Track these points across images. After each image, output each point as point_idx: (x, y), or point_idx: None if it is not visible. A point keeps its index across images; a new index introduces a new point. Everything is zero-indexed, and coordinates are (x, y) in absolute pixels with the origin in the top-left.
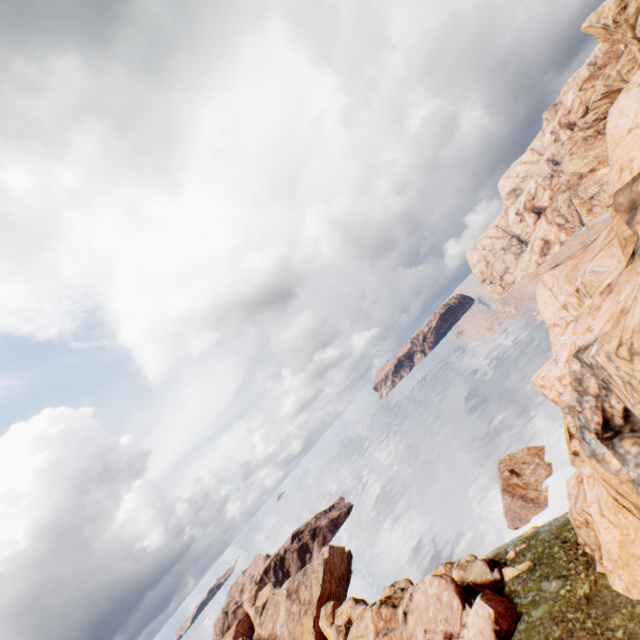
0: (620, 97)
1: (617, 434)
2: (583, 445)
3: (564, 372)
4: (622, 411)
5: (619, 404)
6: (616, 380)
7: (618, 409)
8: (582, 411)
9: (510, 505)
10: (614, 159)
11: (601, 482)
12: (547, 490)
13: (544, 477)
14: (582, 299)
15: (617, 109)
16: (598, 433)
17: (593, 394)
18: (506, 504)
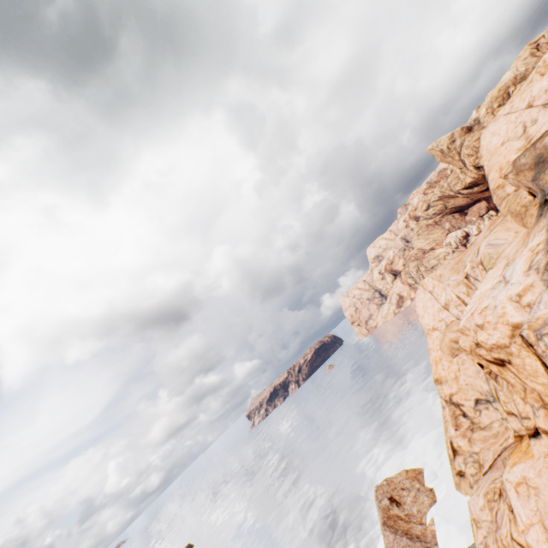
0: (489, 126)
1: None
2: None
3: (530, 281)
4: None
5: None
6: None
7: None
8: None
9: (393, 545)
10: (492, 164)
11: None
12: (434, 523)
13: (428, 506)
14: (472, 285)
15: (488, 132)
16: None
17: None
18: (388, 544)
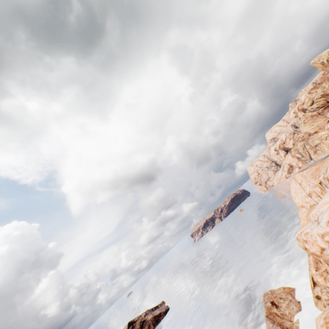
0: None
1: None
2: None
3: (327, 230)
4: None
5: None
6: None
7: None
8: None
9: None
10: None
11: None
12: (298, 322)
13: (295, 311)
14: (324, 188)
15: None
16: None
17: None
18: (269, 328)
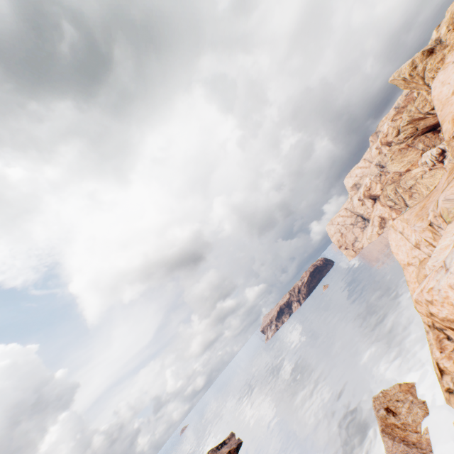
0: (439, 74)
1: None
2: None
3: None
4: None
5: None
6: None
7: None
8: None
9: (392, 449)
10: (444, 115)
11: None
12: (428, 432)
13: (421, 417)
14: (436, 231)
15: (438, 82)
16: None
17: None
18: (388, 448)
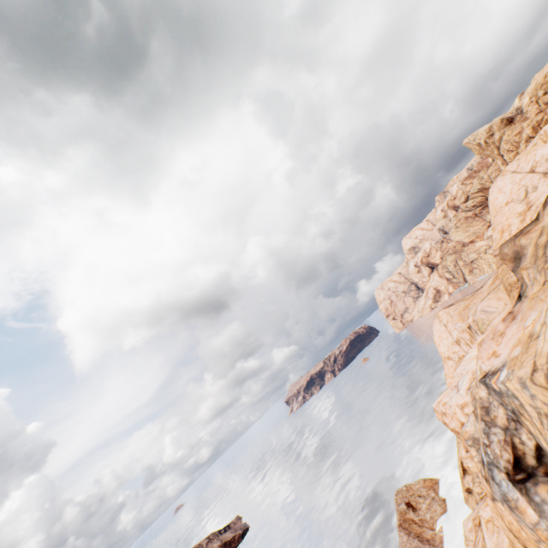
0: (498, 179)
1: (530, 477)
2: (493, 486)
3: (467, 400)
4: (534, 449)
5: (531, 440)
6: (530, 411)
7: (530, 446)
8: (490, 444)
9: (406, 544)
10: (496, 223)
11: (506, 532)
12: (443, 530)
13: (439, 514)
14: (474, 335)
15: (496, 187)
16: (509, 473)
17: (501, 426)
18: (402, 543)
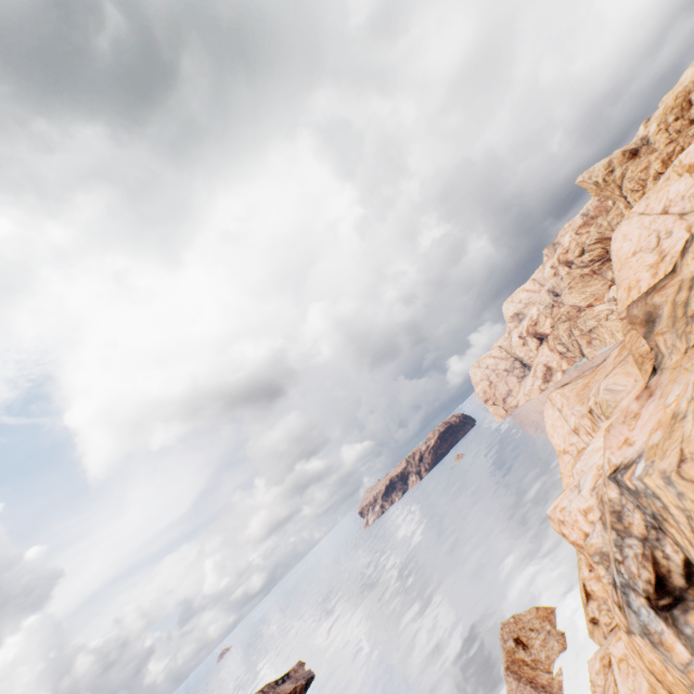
0: (622, 223)
1: (678, 601)
2: (629, 615)
3: (591, 503)
4: (683, 565)
5: (677, 554)
6: (676, 515)
7: (677, 561)
8: (624, 560)
9: (516, 693)
10: (621, 278)
11: (646, 674)
12: (562, 673)
13: (557, 652)
14: (596, 421)
15: (620, 233)
16: (650, 597)
17: (639, 535)
18: (511, 691)
